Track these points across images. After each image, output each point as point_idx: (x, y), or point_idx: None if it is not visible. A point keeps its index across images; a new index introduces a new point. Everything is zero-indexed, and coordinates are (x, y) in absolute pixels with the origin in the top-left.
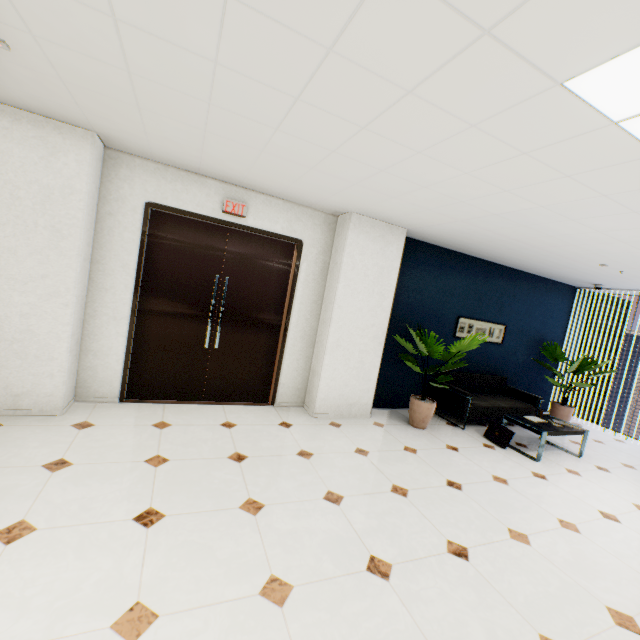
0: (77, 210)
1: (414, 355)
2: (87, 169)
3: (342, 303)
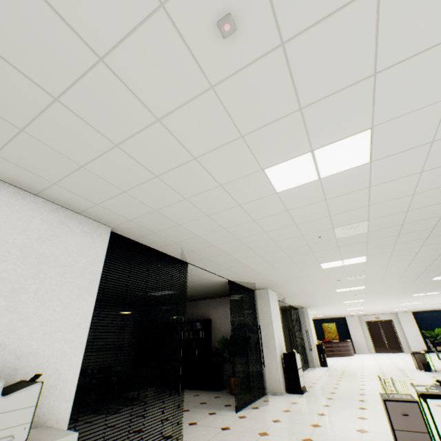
0: (359, 325)
1: (436, 337)
2: (358, 320)
3: (405, 329)
